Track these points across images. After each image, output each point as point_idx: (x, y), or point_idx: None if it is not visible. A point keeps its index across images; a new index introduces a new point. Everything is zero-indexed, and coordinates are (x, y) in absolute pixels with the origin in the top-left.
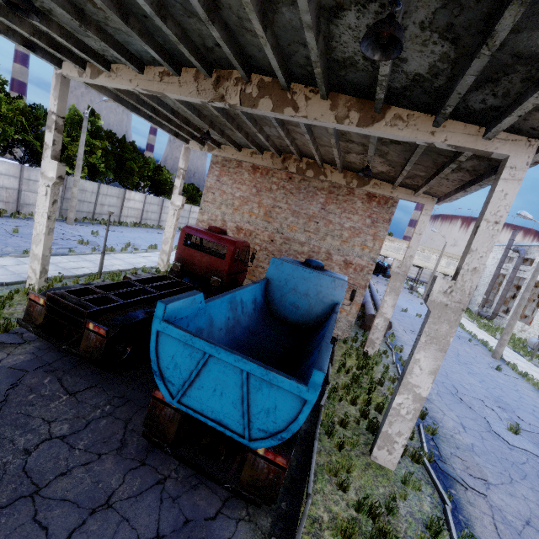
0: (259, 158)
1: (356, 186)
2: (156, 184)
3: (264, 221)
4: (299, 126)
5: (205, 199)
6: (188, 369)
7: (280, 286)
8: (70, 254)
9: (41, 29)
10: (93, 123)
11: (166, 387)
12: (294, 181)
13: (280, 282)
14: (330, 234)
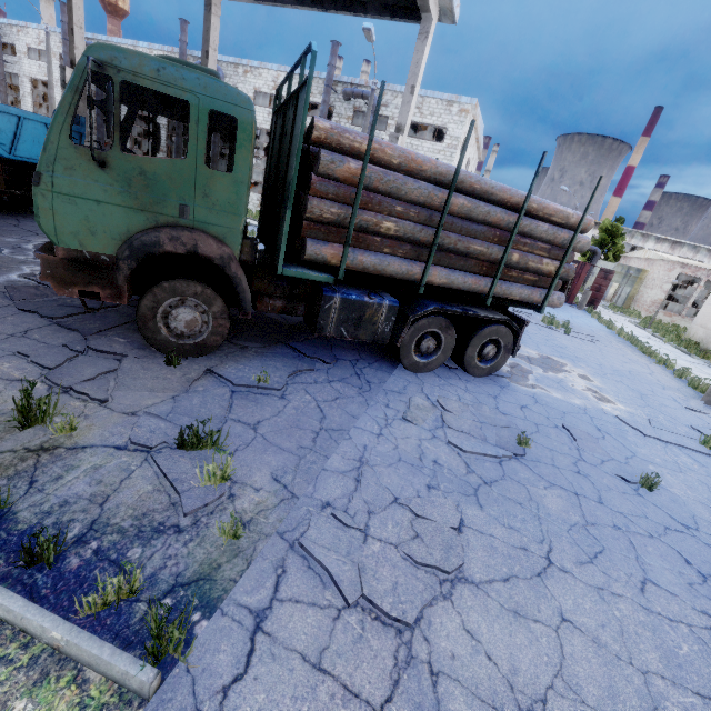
0: None
1: None
2: None
3: None
4: None
5: None
6: (12, 131)
7: None
8: None
9: None
10: None
11: (1, 148)
12: None
13: None
14: None
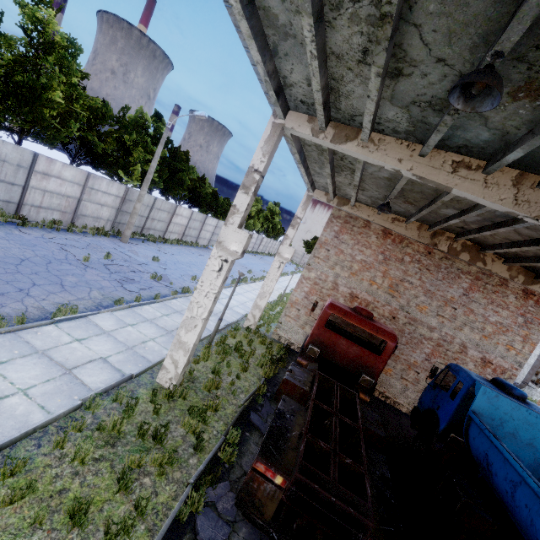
0: (402, 227)
1: (522, 283)
2: (195, 195)
3: (388, 294)
4: (536, 230)
5: (316, 254)
6: None
7: (493, 426)
8: (157, 301)
9: (329, 82)
10: (158, 129)
11: None
12: (433, 257)
13: (492, 420)
14: (469, 325)
